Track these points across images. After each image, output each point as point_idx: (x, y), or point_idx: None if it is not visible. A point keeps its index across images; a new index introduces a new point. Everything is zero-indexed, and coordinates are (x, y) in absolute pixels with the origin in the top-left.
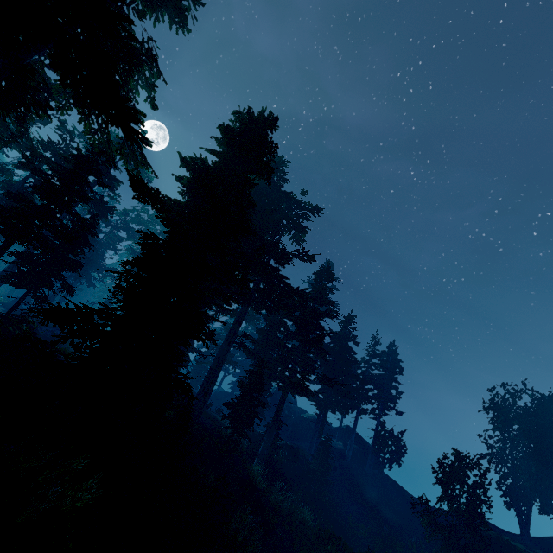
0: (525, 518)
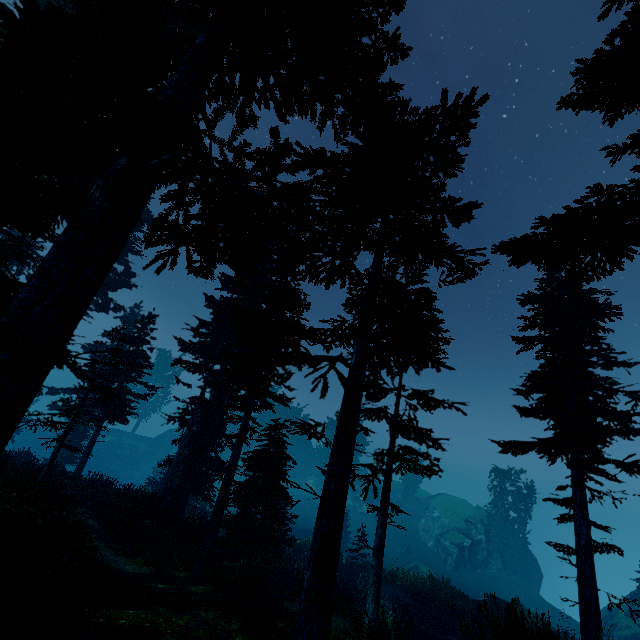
0: None
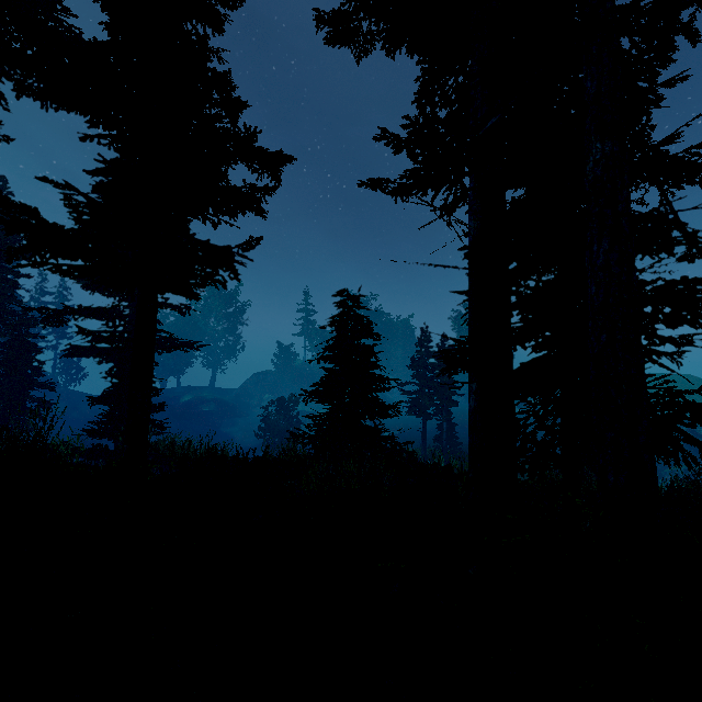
0: (165, 383)
